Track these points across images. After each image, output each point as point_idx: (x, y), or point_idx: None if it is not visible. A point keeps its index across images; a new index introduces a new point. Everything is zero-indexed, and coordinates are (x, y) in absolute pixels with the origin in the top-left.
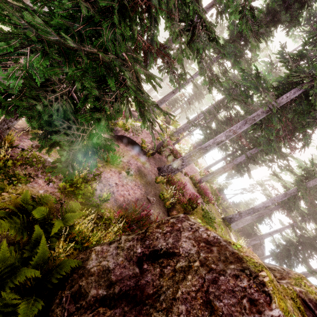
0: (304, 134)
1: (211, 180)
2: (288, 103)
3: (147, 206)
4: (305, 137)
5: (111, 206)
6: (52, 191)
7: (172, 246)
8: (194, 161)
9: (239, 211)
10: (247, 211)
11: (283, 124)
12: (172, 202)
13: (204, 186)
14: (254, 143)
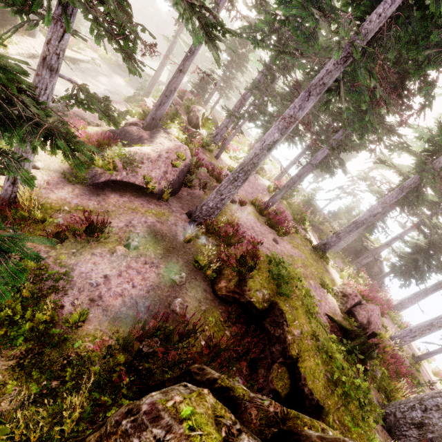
0: (423, 81)
1: (287, 195)
2: (384, 29)
3: (172, 292)
4: (425, 90)
5: (96, 327)
6: None
7: None
8: (239, 187)
9: (338, 224)
10: (348, 229)
11: (376, 80)
12: (218, 267)
13: (277, 209)
14: (340, 120)
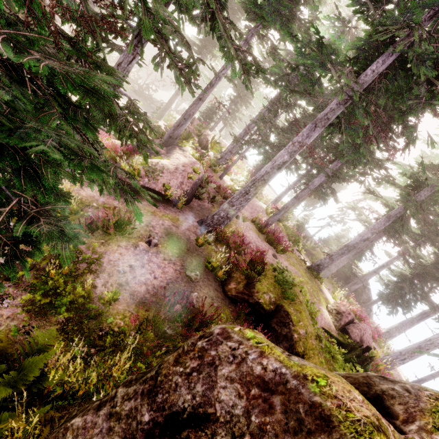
0: (406, 126)
1: (283, 218)
2: (376, 81)
3: (188, 287)
4: (409, 131)
5: (124, 308)
6: (11, 313)
7: (202, 402)
8: (249, 200)
9: (329, 250)
10: (340, 251)
11: (372, 118)
12: (227, 270)
13: (274, 229)
14: (335, 153)
